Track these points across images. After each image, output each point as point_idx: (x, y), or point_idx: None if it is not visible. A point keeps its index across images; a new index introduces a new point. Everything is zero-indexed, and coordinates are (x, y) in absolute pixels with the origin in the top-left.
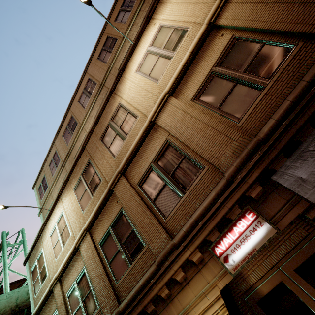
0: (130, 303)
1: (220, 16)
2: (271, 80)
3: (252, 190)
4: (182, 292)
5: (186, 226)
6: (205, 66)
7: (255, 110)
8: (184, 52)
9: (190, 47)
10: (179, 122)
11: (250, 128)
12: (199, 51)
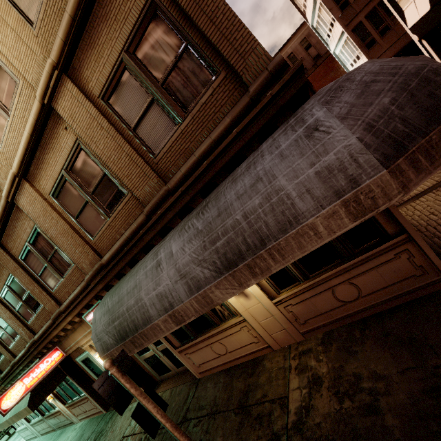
0: (41, 337)
1: (57, 99)
2: (112, 215)
3: (102, 293)
4: (74, 334)
5: (66, 303)
6: (56, 160)
7: (103, 235)
8: (23, 123)
9: (27, 125)
10: (42, 217)
11: (101, 248)
12: (43, 132)
